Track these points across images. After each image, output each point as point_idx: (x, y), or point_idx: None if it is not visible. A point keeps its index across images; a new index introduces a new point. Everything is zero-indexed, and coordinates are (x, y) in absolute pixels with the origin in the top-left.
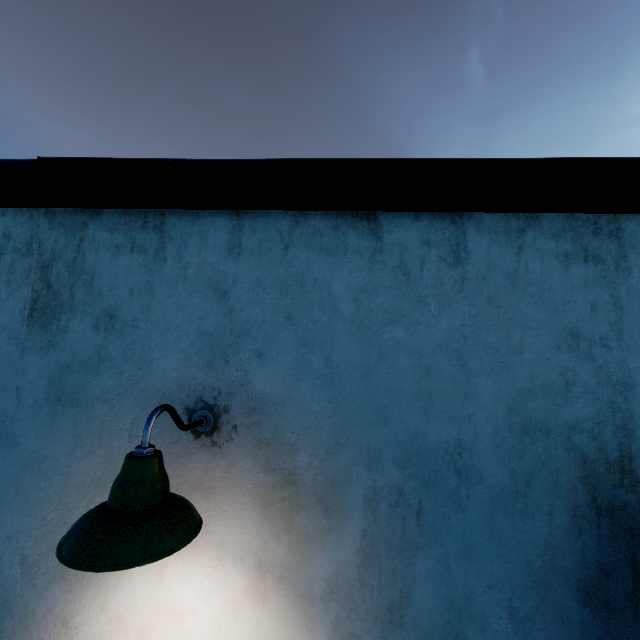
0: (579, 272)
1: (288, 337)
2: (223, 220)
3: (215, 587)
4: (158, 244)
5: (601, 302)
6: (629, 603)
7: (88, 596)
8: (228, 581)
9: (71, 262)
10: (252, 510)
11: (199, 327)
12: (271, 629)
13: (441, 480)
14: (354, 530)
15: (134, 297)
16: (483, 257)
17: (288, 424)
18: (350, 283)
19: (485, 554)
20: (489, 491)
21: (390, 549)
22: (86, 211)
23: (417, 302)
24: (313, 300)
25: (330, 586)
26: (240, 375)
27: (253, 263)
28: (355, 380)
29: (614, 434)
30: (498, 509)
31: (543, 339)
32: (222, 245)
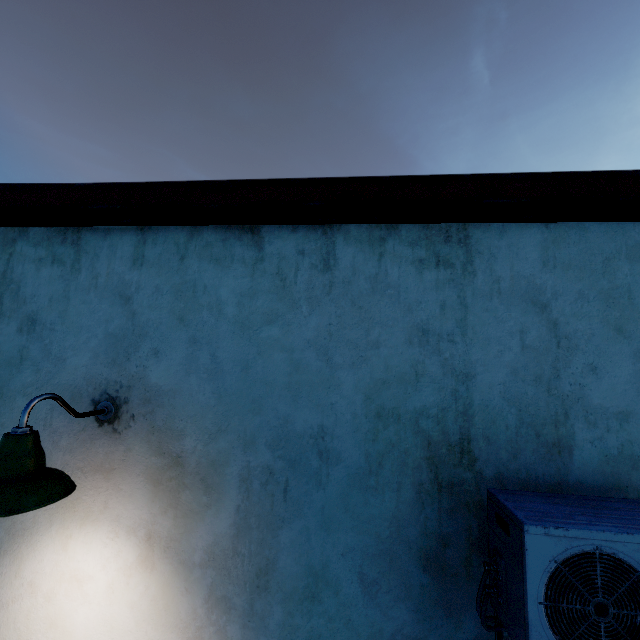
0: (431, 276)
1: (181, 337)
2: (130, 235)
3: (111, 556)
4: (75, 257)
5: (449, 302)
6: (463, 569)
7: (5, 564)
8: (122, 551)
9: (2, 274)
10: (145, 488)
11: (106, 329)
12: (157, 593)
13: (306, 461)
14: (230, 505)
15: (53, 304)
16: (349, 264)
17: (178, 413)
18: (235, 288)
19: (341, 526)
20: (346, 470)
21: (260, 522)
22: (16, 229)
23: (291, 304)
24: (203, 304)
25: (208, 555)
26: (139, 370)
27: (154, 272)
28: (236, 374)
29: (456, 419)
30: (353, 486)
31: (398, 335)
32: (128, 257)
